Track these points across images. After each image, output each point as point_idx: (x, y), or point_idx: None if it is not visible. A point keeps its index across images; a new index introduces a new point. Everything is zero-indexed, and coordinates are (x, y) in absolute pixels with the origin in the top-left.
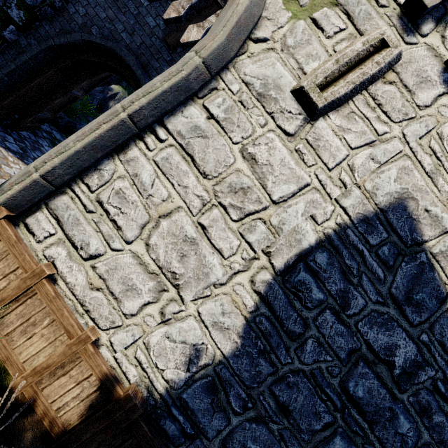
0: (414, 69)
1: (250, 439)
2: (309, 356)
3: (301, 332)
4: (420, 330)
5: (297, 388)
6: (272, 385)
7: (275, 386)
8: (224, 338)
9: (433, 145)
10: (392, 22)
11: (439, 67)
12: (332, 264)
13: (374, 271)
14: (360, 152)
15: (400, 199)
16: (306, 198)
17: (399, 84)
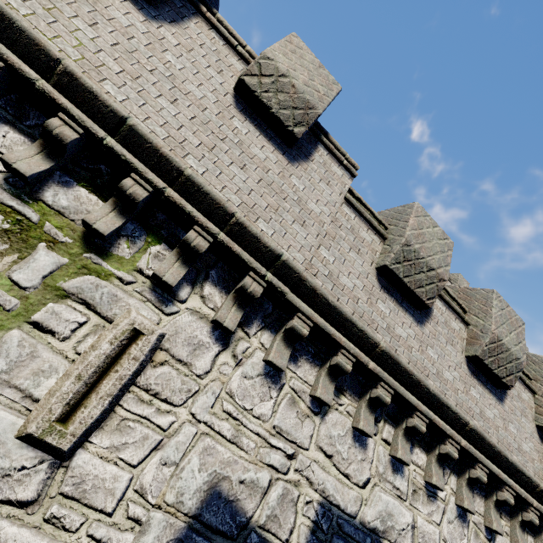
0: (184, 339)
1: None
2: None
3: None
4: None
5: None
6: None
7: None
8: None
9: (227, 407)
10: (145, 296)
11: (208, 327)
12: None
13: None
14: (148, 464)
15: (212, 487)
16: None
17: (172, 361)
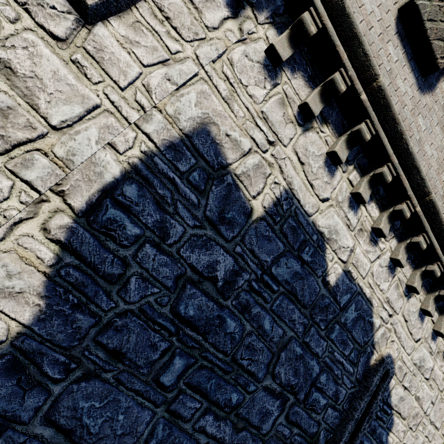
0: None
1: (81, 399)
2: (134, 294)
3: (121, 272)
4: (234, 244)
5: (128, 329)
6: (97, 336)
7: (101, 336)
8: (18, 305)
9: (226, 71)
10: None
11: None
12: (144, 196)
13: (188, 197)
14: (155, 71)
15: (203, 124)
16: (99, 123)
17: None
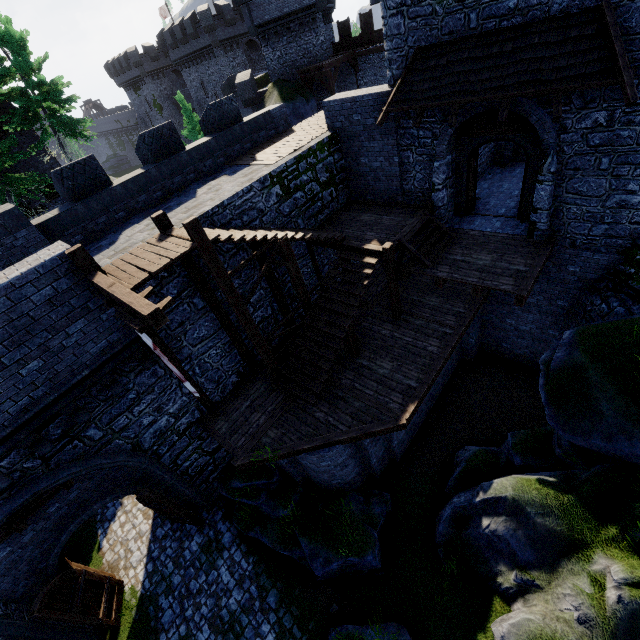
0: None
1: None
2: None
3: None
4: None
5: None
6: None
7: None
8: None
9: None
10: None
11: None
12: None
13: None
14: None
15: None
16: None
17: None
